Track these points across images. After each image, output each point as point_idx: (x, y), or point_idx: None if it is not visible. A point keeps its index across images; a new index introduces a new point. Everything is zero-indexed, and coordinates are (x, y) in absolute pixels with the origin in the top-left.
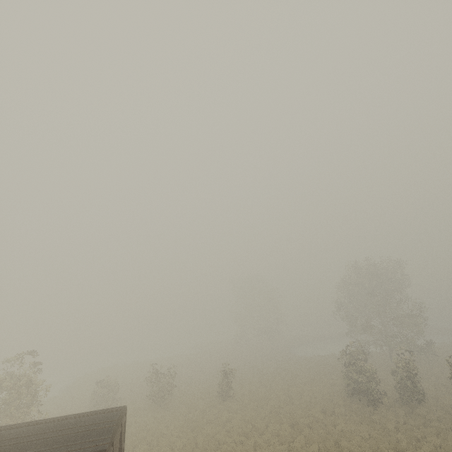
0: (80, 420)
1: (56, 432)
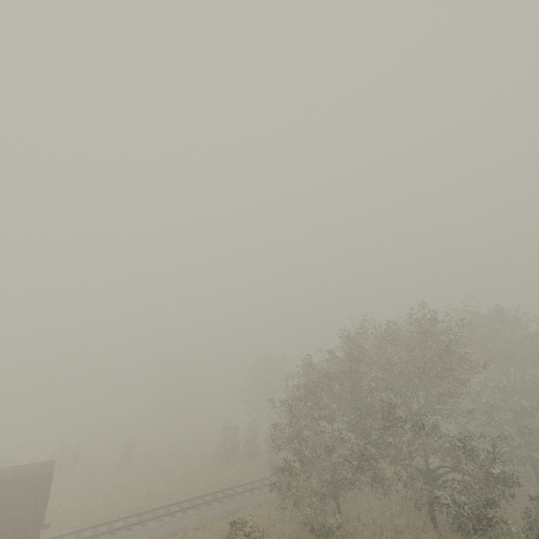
0: (33, 464)
1: (23, 468)
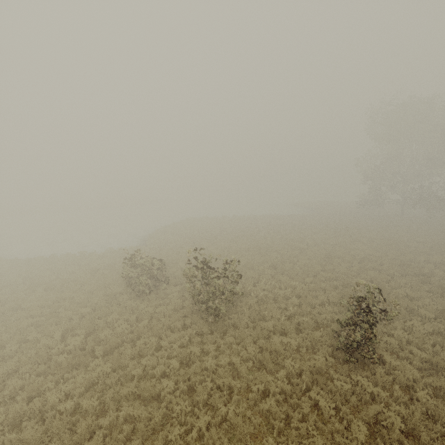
0: None
1: None
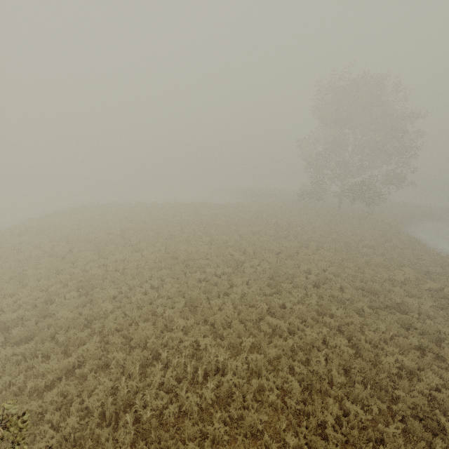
0: None
1: None
